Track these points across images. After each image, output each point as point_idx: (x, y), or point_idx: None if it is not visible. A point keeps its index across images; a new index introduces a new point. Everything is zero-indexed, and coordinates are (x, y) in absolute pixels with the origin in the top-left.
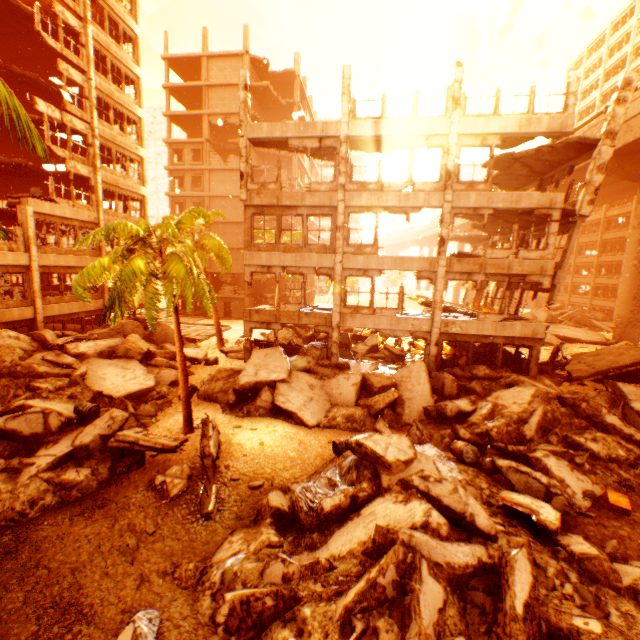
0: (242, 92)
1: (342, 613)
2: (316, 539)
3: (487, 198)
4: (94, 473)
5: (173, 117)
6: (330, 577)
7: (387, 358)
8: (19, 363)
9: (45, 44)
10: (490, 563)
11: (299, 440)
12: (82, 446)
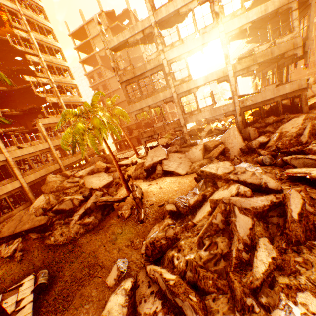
0: (98, 27)
1: (198, 239)
2: (190, 218)
3: (245, 17)
4: (96, 217)
5: (83, 61)
6: (194, 229)
7: (218, 134)
8: (59, 185)
9: (20, 52)
10: (278, 202)
11: (178, 182)
12: (88, 208)
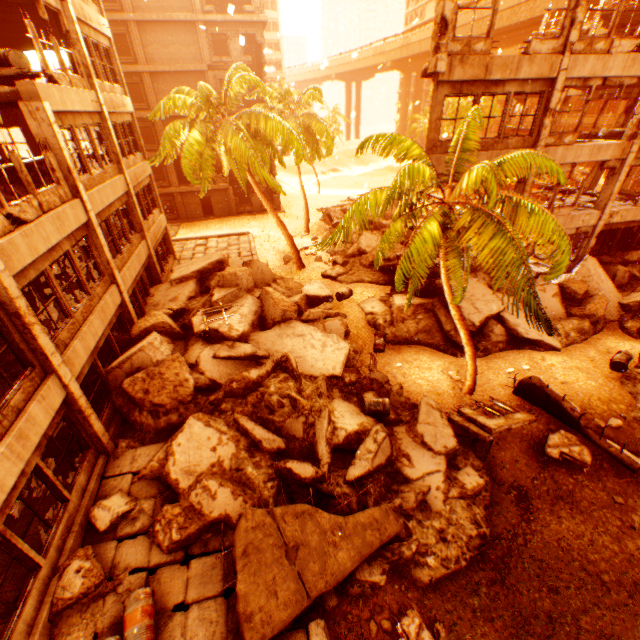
0: None
1: None
2: None
3: None
4: (476, 469)
5: None
6: None
7: None
8: (230, 379)
9: None
10: None
11: (575, 367)
12: (452, 451)
